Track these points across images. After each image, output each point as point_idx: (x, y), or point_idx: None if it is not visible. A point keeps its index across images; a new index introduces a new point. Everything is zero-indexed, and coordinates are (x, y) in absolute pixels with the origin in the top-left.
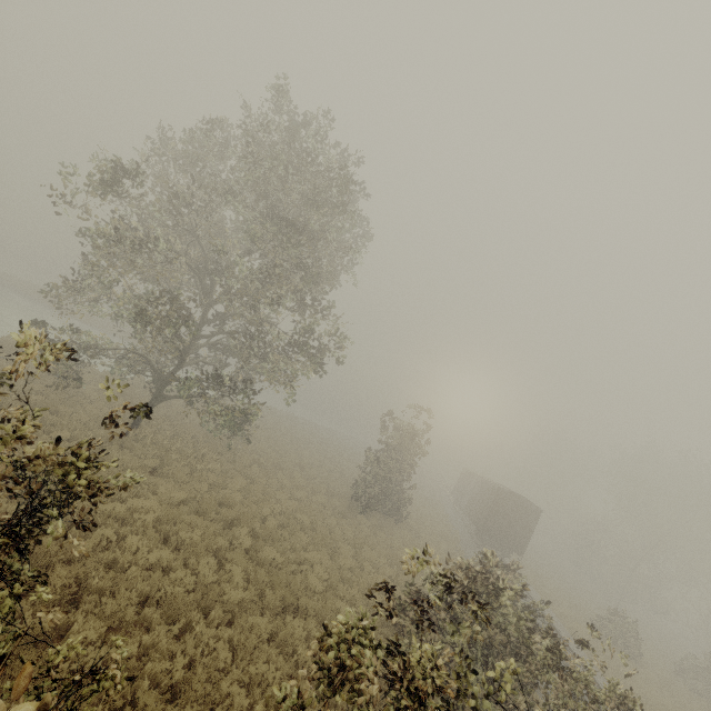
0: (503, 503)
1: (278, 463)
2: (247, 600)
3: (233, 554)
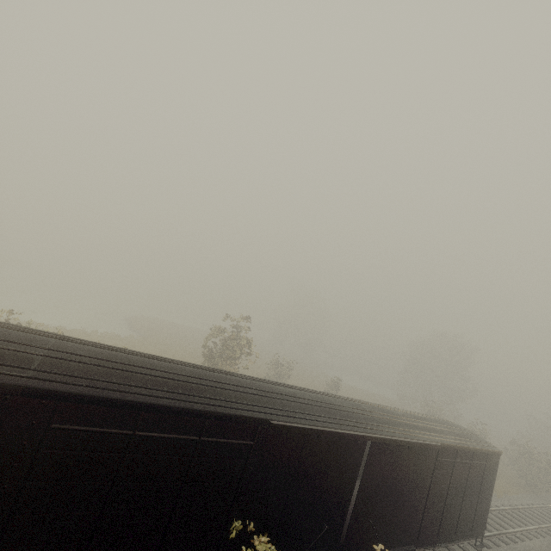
0: None
1: None
2: None
3: None
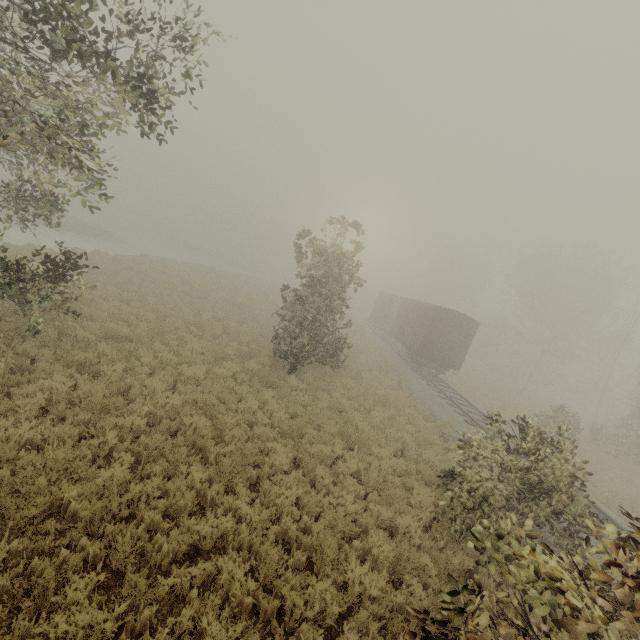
0: (440, 323)
1: (157, 328)
2: None
3: None
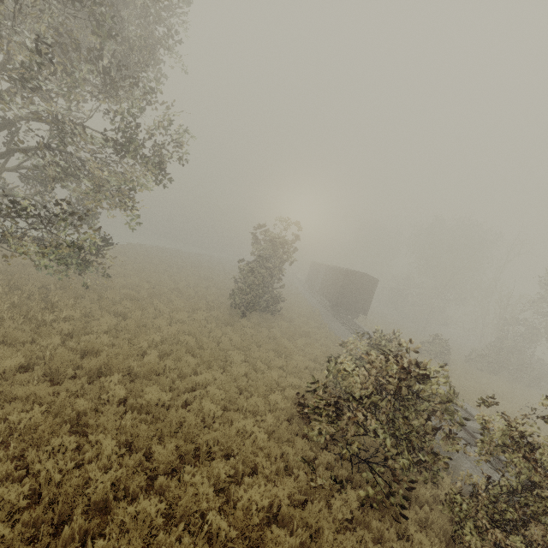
0: (350, 281)
1: (152, 292)
2: (124, 479)
3: (100, 418)
